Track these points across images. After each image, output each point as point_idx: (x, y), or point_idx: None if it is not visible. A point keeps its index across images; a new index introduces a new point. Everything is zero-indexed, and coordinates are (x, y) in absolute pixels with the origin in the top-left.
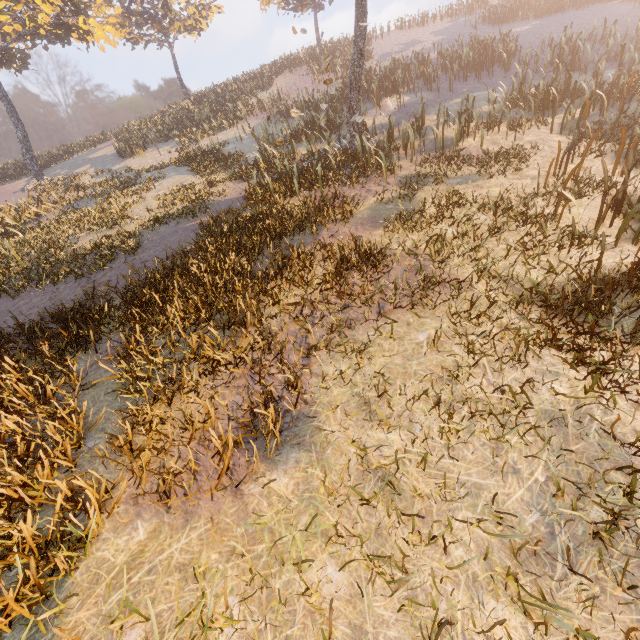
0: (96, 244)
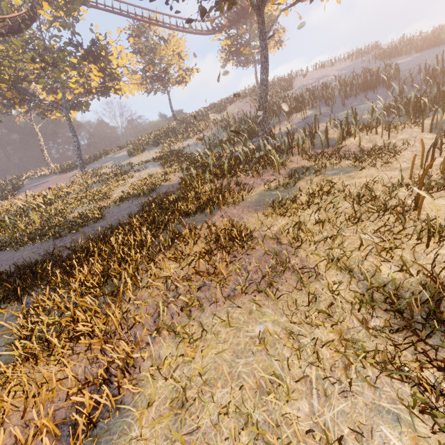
0: (80, 214)
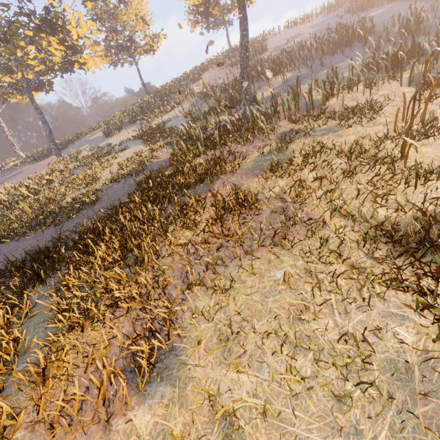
0: (74, 199)
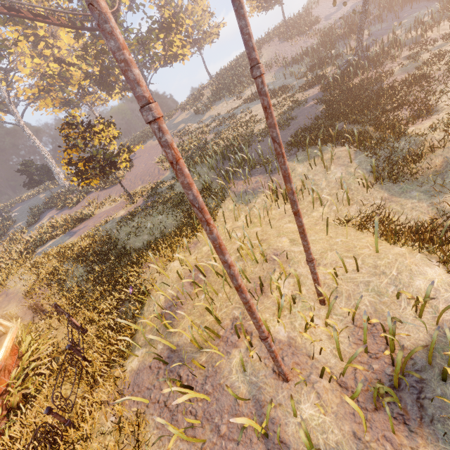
0: None
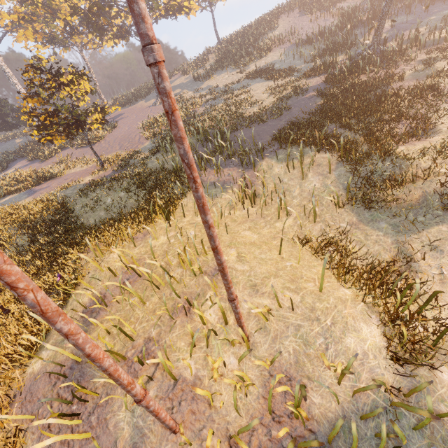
0: (263, 110)
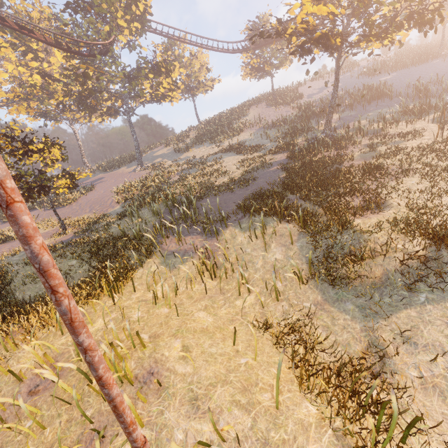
0: (232, 180)
